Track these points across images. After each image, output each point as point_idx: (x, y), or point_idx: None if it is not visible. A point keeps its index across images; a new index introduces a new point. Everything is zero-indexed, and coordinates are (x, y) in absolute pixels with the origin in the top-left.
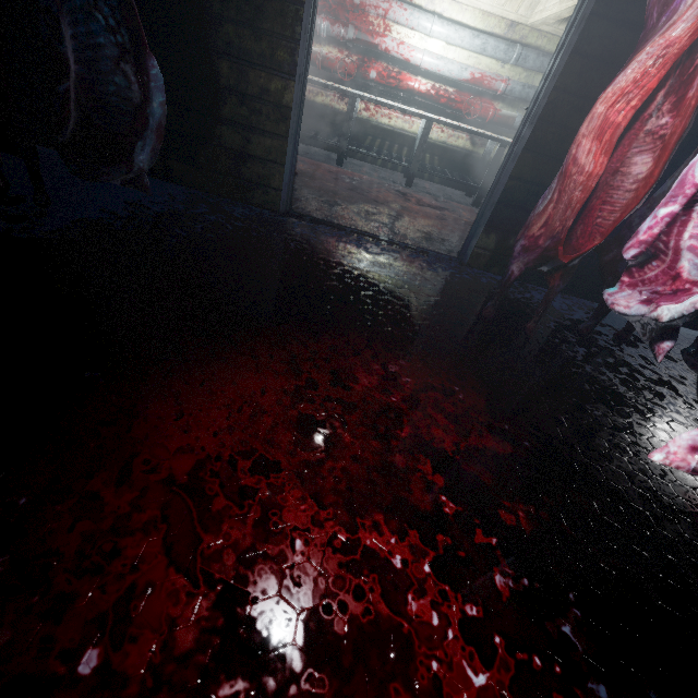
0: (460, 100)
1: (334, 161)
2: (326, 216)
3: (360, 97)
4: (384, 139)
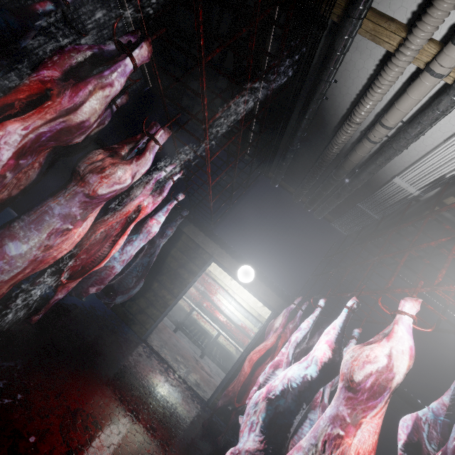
0: (235, 331)
1: (173, 329)
2: (158, 350)
3: (196, 310)
4: (199, 330)
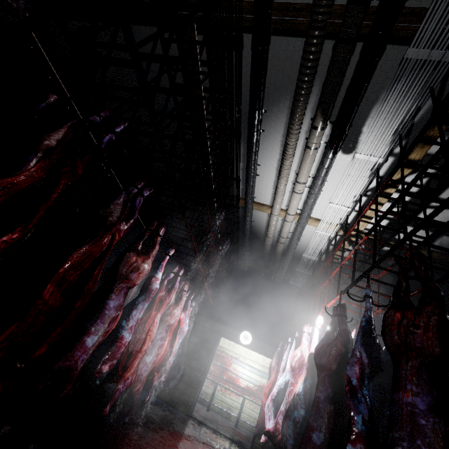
0: (257, 392)
1: (205, 409)
2: (203, 422)
3: (219, 384)
4: (227, 404)
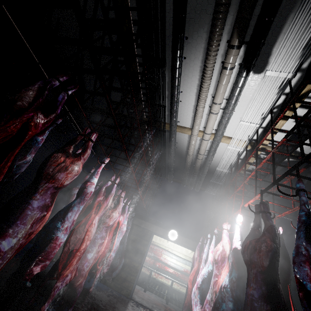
0: (182, 276)
1: (143, 290)
2: (140, 303)
3: (153, 271)
4: (159, 285)
